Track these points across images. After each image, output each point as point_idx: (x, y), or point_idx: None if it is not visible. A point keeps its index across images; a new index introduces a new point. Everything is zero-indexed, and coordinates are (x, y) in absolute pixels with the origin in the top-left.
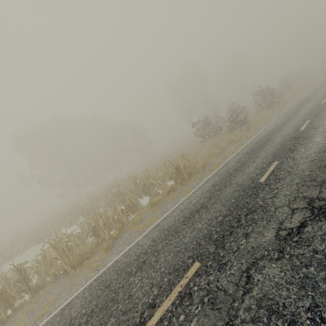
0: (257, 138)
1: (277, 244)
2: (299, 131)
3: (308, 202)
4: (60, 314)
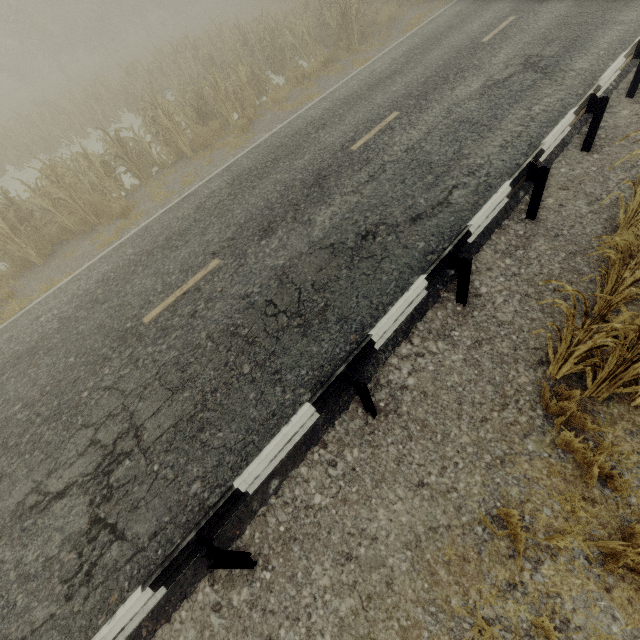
0: None
1: (481, 91)
2: None
3: (526, 59)
4: (226, 171)
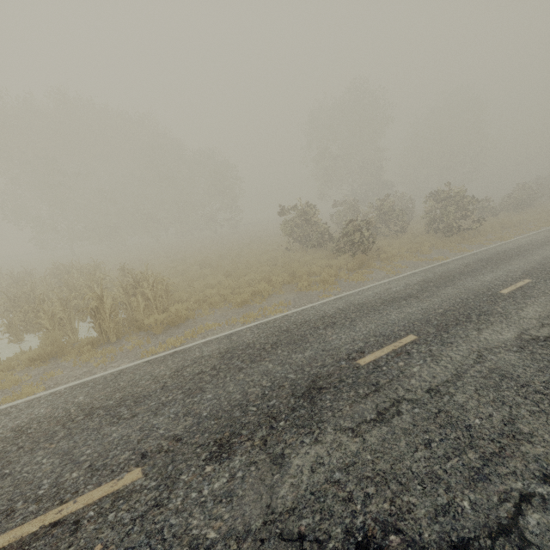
0: (311, 312)
1: None
2: (353, 364)
3: None
4: None
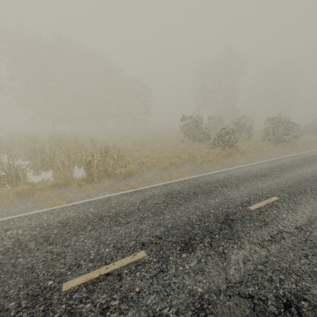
0: (209, 178)
1: None
2: (246, 208)
3: None
4: None
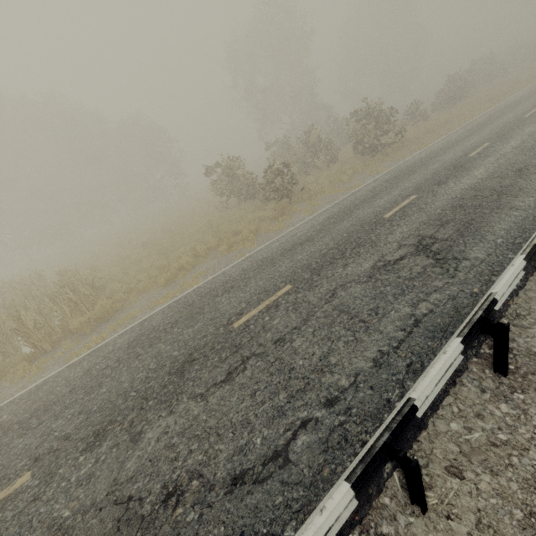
0: (219, 279)
1: None
2: (228, 329)
3: None
4: None
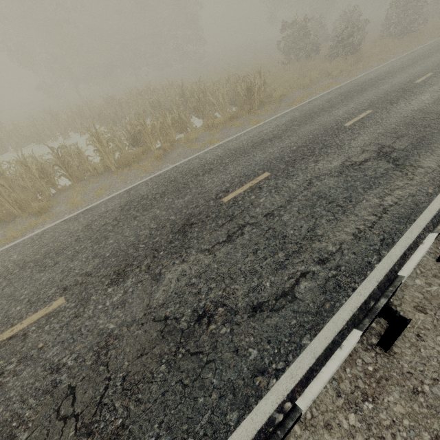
0: (361, 79)
1: (340, 169)
2: (413, 83)
3: (379, 148)
4: (126, 193)
